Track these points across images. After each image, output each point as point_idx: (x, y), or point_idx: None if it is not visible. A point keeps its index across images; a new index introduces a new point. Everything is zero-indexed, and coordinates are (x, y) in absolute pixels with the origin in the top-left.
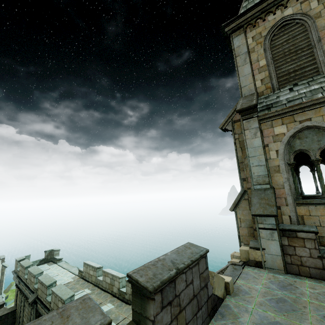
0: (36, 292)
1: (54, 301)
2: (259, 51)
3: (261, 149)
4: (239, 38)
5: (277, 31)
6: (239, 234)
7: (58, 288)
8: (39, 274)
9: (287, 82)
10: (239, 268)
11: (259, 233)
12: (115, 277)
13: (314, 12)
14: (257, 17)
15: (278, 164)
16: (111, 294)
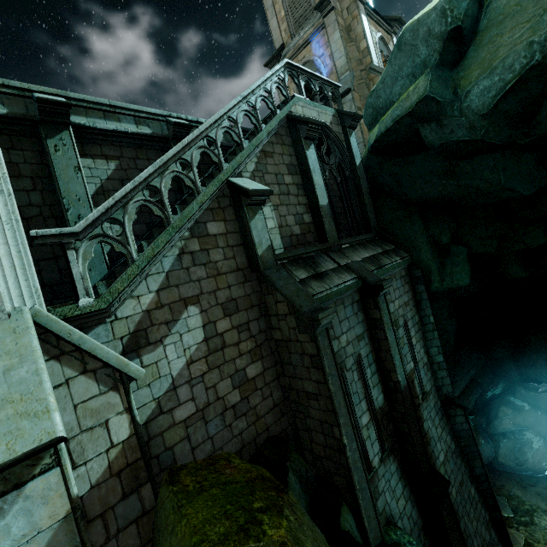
0: None
1: None
2: (279, 2)
3: None
4: None
5: None
6: None
7: None
8: None
9: (299, 28)
10: None
11: None
12: None
13: None
14: None
15: None
16: None
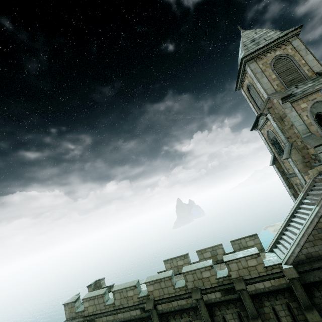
0: (148, 299)
1: (193, 279)
2: (269, 71)
3: (298, 117)
4: (253, 64)
5: (274, 61)
6: (298, 169)
7: (188, 268)
8: (137, 283)
9: (291, 85)
10: (321, 175)
11: (320, 156)
12: (215, 247)
13: (291, 54)
14: (261, 54)
15: (310, 122)
16: (217, 263)
